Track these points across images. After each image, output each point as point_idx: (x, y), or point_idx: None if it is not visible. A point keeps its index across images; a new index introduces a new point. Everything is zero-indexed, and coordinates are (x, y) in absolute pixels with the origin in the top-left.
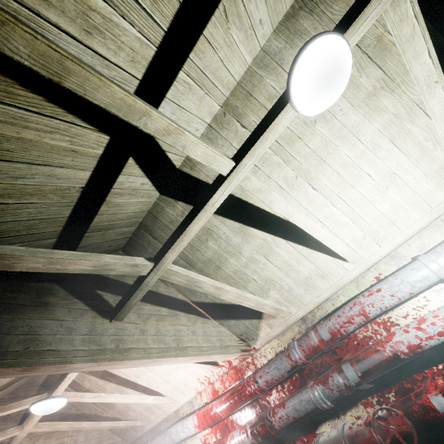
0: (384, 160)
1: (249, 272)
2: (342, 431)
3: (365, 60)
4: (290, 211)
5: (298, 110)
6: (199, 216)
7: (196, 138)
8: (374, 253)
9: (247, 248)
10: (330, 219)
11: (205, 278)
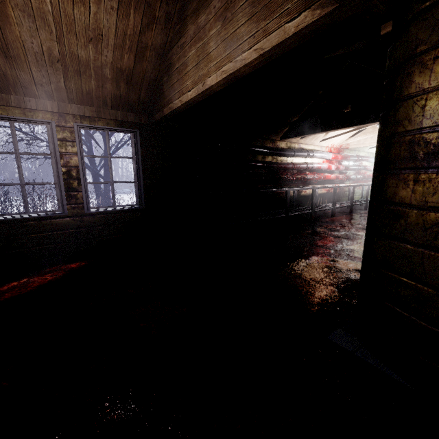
0: None
1: None
2: (357, 175)
3: None
4: None
5: None
6: None
7: None
8: (369, 150)
9: None
10: None
11: None
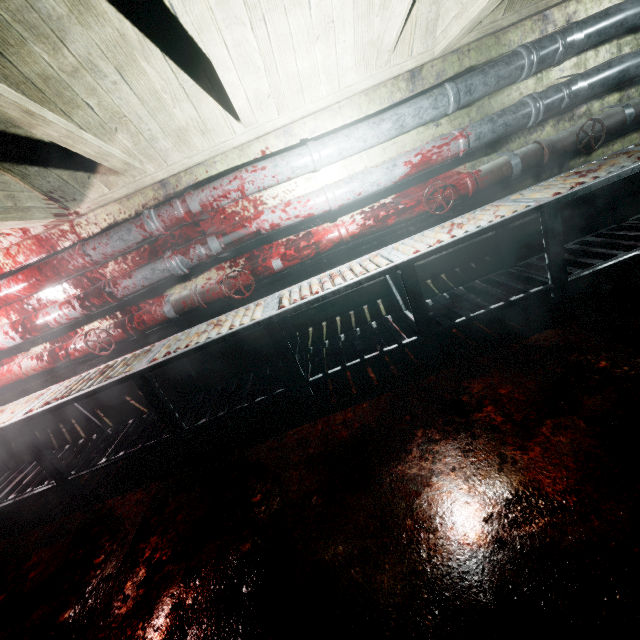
0: None
1: (80, 90)
2: (195, 291)
3: None
4: (206, 23)
5: None
6: None
7: None
8: (270, 121)
9: (81, 35)
10: (240, 50)
11: None
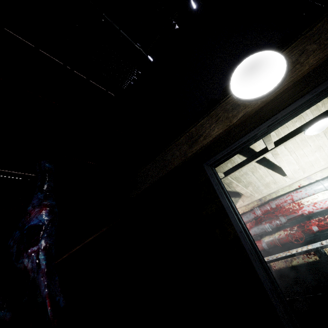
0: (319, 140)
1: (242, 178)
2: (275, 238)
3: (326, 101)
4: (280, 161)
5: (305, 134)
6: (252, 161)
7: (273, 143)
8: (300, 176)
9: (245, 168)
10: (287, 161)
11: (234, 181)
